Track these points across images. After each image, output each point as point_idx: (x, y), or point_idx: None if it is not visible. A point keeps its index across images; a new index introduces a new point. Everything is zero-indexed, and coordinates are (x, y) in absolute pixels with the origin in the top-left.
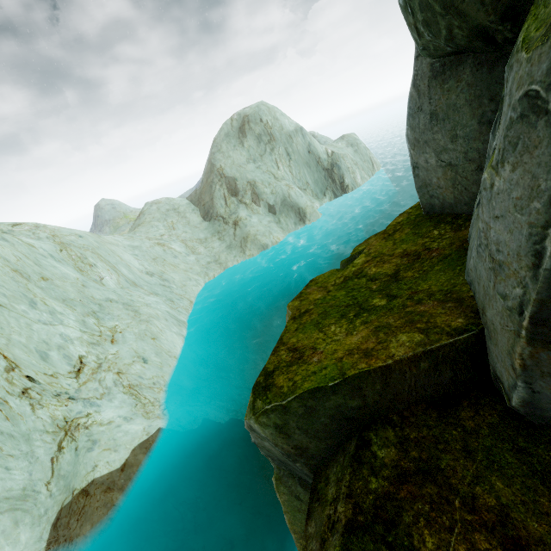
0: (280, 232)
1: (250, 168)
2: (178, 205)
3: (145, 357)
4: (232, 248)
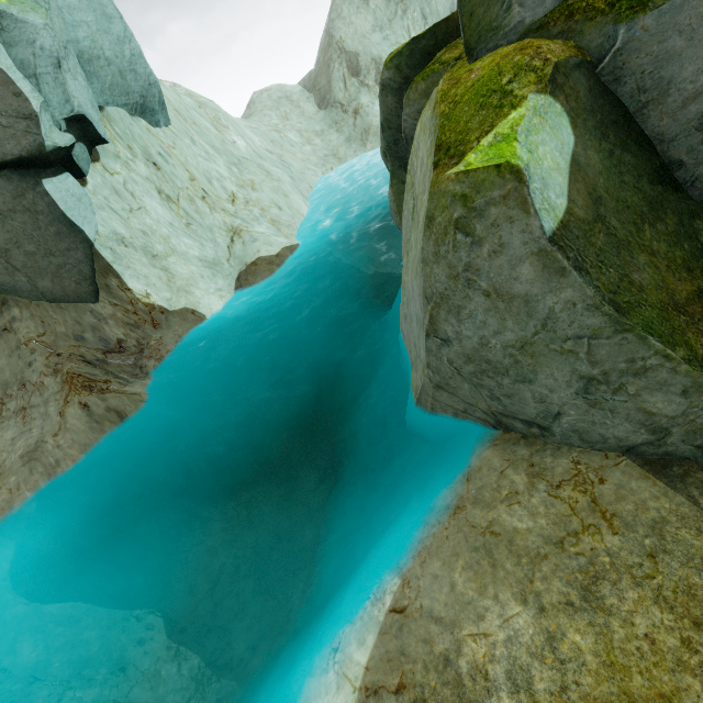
0: None
1: (376, 39)
2: (291, 92)
3: (280, 206)
4: (351, 141)
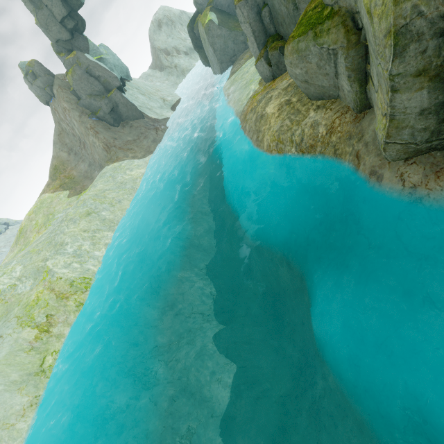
0: (194, 62)
1: (170, 40)
2: (149, 73)
3: (170, 94)
4: (178, 76)
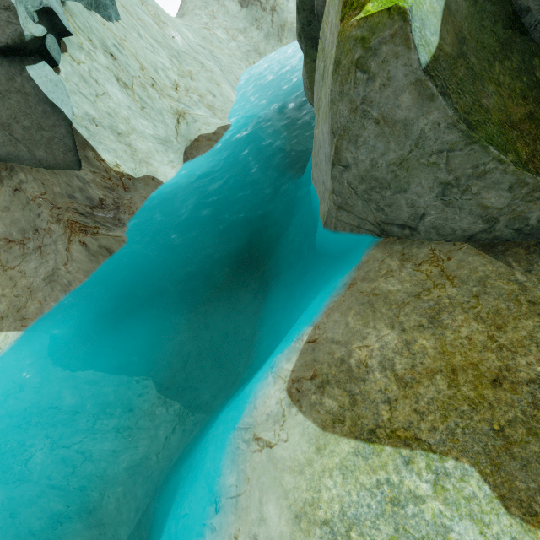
0: None
1: None
2: None
3: (213, 94)
4: (269, 37)
